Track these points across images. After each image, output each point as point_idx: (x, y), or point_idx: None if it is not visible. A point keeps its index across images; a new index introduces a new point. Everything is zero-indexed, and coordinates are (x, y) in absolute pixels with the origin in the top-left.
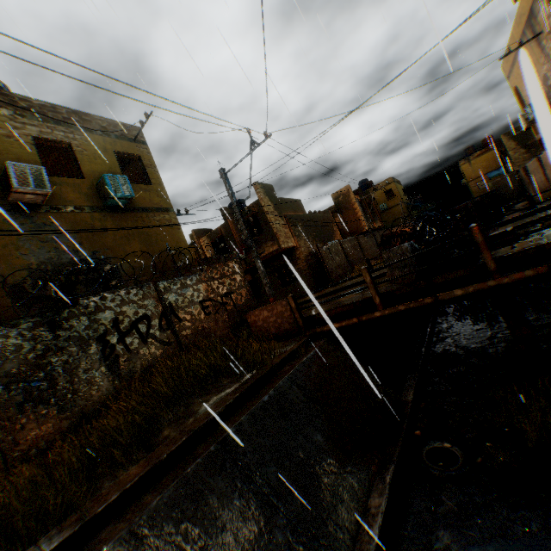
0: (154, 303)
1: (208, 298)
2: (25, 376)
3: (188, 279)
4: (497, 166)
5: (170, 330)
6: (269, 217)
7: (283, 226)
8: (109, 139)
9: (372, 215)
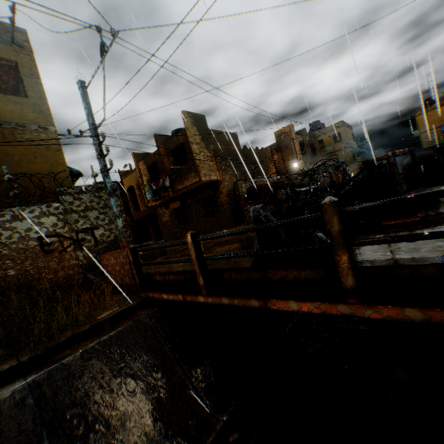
0: None
1: (56, 233)
2: None
3: (28, 210)
4: None
5: None
6: (193, 148)
7: (209, 159)
8: None
9: (312, 156)
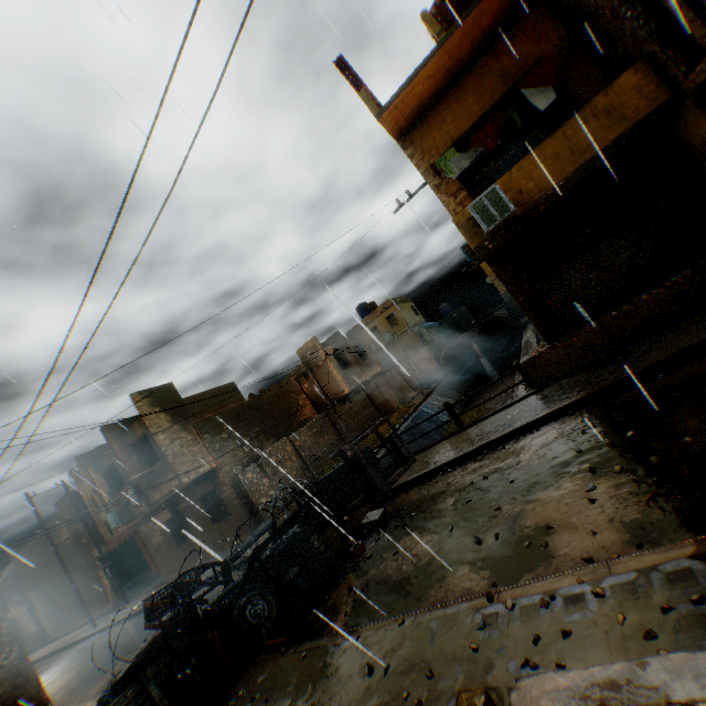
0: None
1: None
2: None
3: None
4: None
5: None
6: (159, 441)
7: (190, 444)
8: None
9: (360, 364)
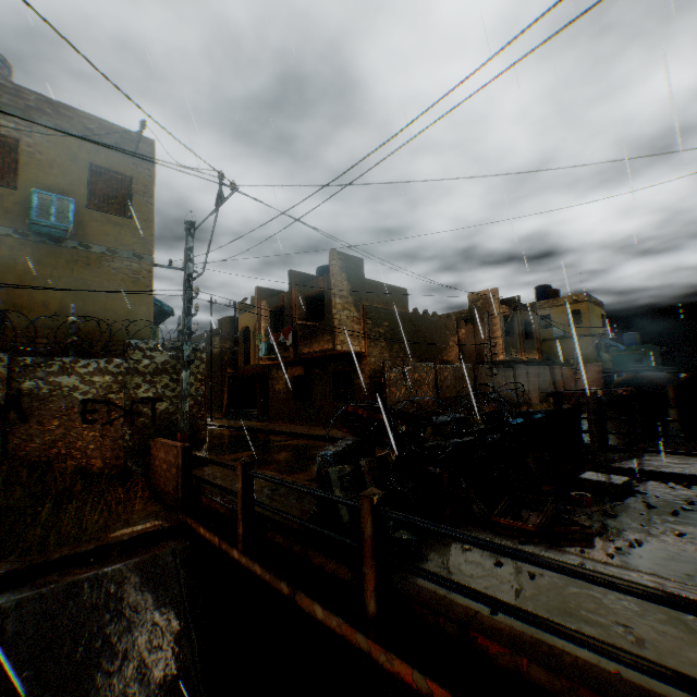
0: None
1: (106, 398)
2: None
3: (83, 363)
4: None
5: (1, 429)
6: (335, 302)
7: (354, 320)
8: (91, 147)
9: (523, 340)
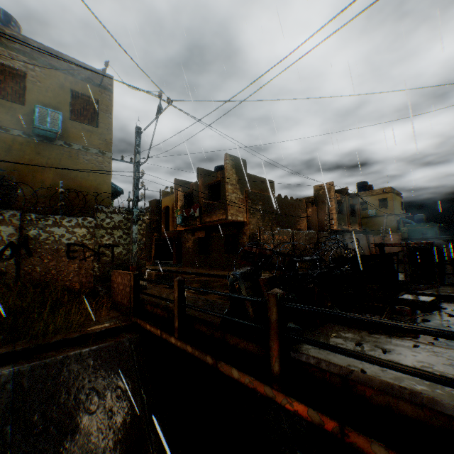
0: (12, 231)
1: (82, 243)
2: None
3: (67, 220)
4: None
5: (15, 260)
6: (227, 188)
7: (240, 200)
8: (72, 79)
9: (349, 217)
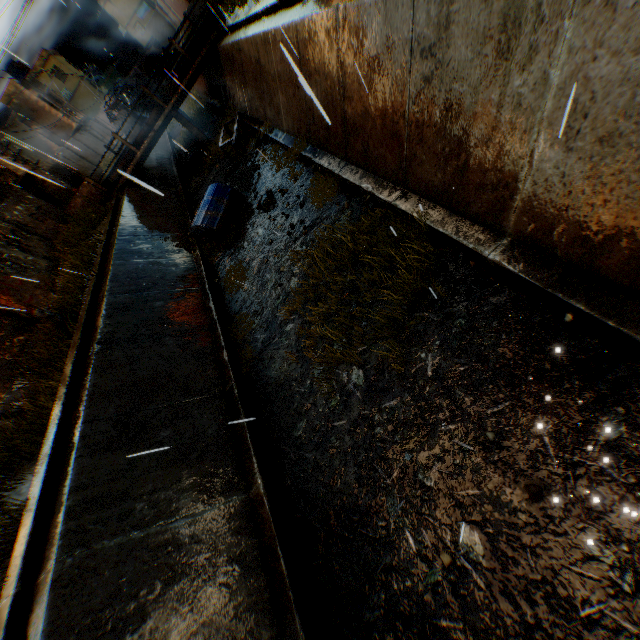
0: (8, 225)
1: (33, 213)
2: (5, 265)
3: (7, 206)
4: (139, 2)
5: (36, 235)
6: None
7: None
8: None
9: (67, 109)
